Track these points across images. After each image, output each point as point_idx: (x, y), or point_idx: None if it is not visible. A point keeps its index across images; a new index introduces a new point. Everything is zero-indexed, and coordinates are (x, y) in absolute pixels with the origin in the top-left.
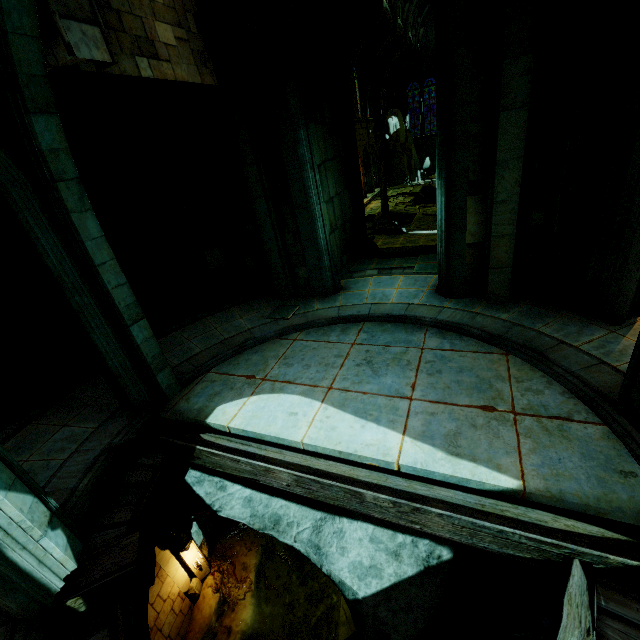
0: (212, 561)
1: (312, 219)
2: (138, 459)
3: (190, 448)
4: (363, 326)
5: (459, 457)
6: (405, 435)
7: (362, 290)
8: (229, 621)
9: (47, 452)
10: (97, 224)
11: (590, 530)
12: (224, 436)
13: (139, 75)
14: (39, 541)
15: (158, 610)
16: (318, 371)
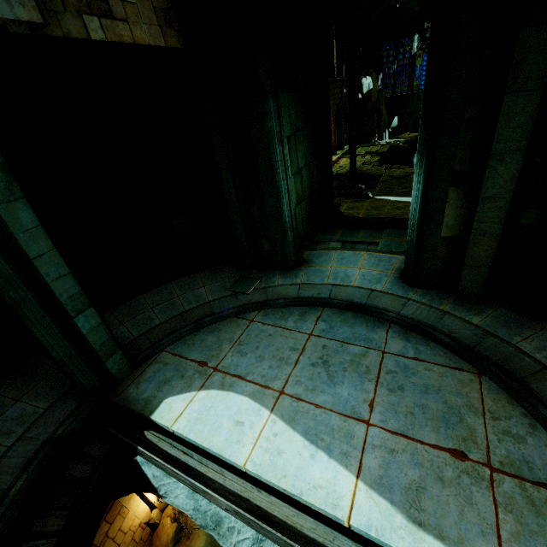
0: None
1: (277, 195)
2: (83, 446)
3: (133, 445)
4: (322, 312)
5: (422, 528)
6: (359, 479)
7: (324, 266)
8: None
9: None
10: (31, 213)
11: None
12: (167, 438)
13: (88, 37)
14: None
15: (119, 542)
16: (271, 367)
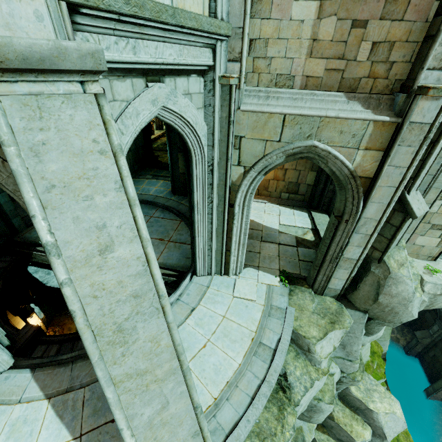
0: (49, 327)
1: None
2: (1, 258)
3: (30, 253)
4: None
5: None
6: None
7: (139, 186)
8: None
9: None
10: None
11: (170, 272)
12: None
13: None
14: None
15: None
16: None
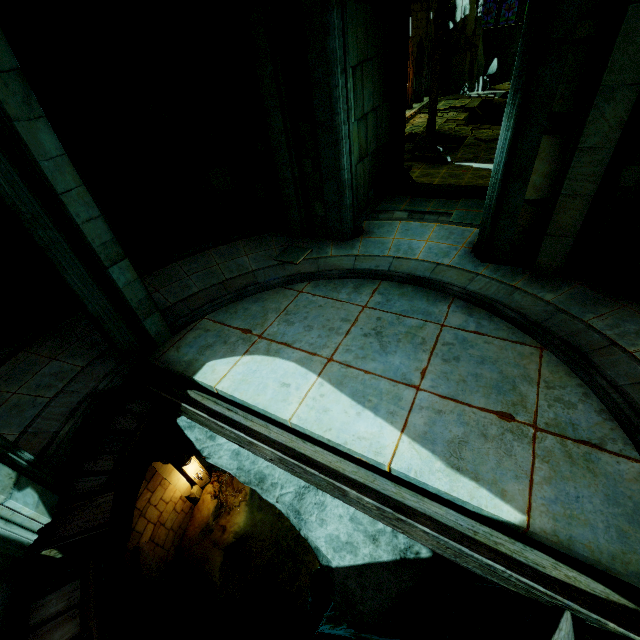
0: (213, 472)
1: (336, 144)
2: (126, 404)
3: (176, 403)
4: (379, 285)
5: (460, 472)
6: (403, 433)
7: (386, 238)
8: (225, 522)
9: (35, 387)
10: (54, 138)
11: (594, 588)
12: (211, 397)
13: None
14: (4, 503)
15: (161, 510)
16: (320, 336)
